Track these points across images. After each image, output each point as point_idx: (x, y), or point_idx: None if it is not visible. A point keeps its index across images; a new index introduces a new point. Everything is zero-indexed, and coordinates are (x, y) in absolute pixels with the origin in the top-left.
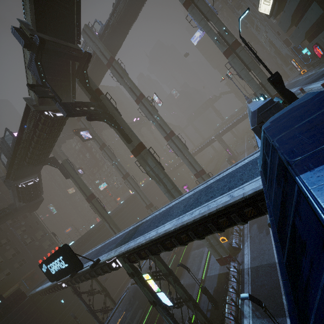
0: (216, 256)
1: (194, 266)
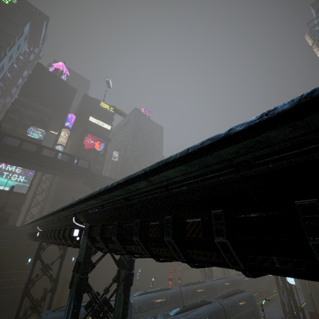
0: (310, 309)
1: (274, 313)
